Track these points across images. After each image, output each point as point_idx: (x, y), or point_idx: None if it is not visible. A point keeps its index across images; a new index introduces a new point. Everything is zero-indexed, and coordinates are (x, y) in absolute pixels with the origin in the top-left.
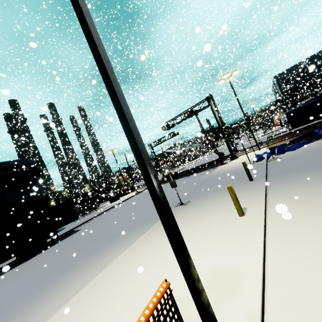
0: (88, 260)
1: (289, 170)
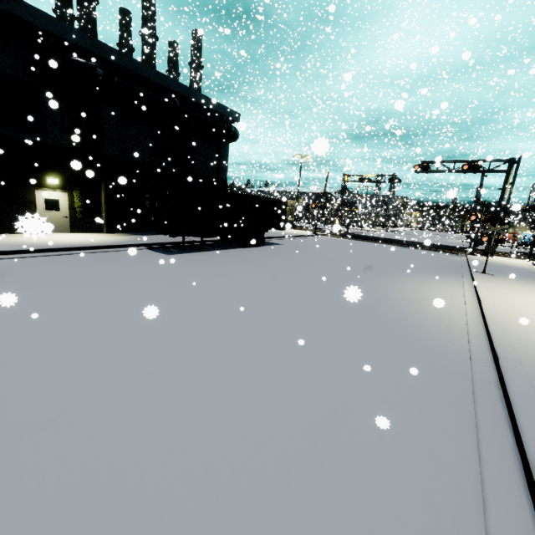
0: (402, 278)
1: None
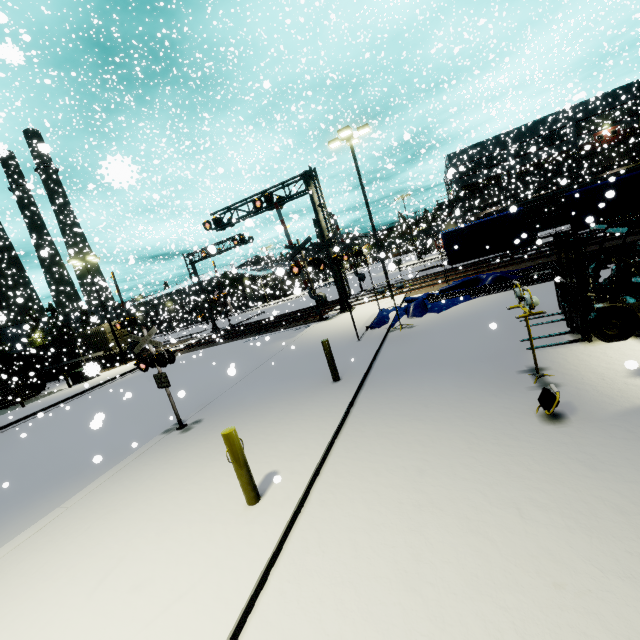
0: None
1: (408, 365)
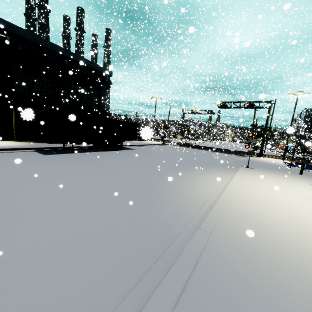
0: (193, 170)
1: None
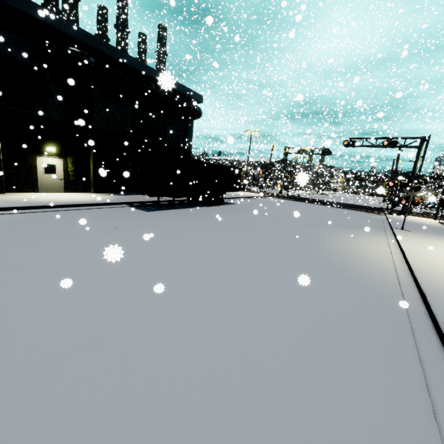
0: (338, 232)
1: None
